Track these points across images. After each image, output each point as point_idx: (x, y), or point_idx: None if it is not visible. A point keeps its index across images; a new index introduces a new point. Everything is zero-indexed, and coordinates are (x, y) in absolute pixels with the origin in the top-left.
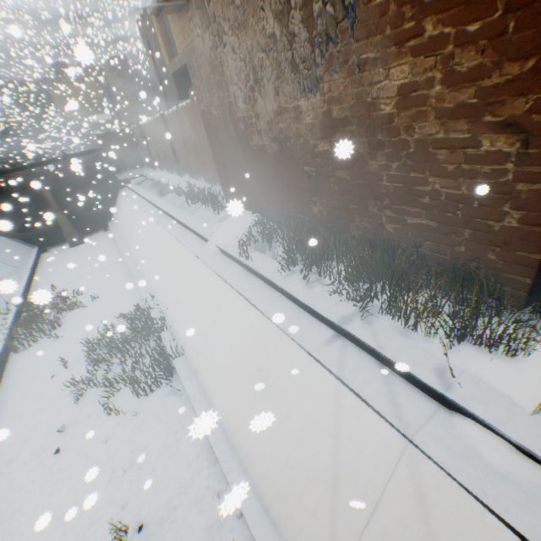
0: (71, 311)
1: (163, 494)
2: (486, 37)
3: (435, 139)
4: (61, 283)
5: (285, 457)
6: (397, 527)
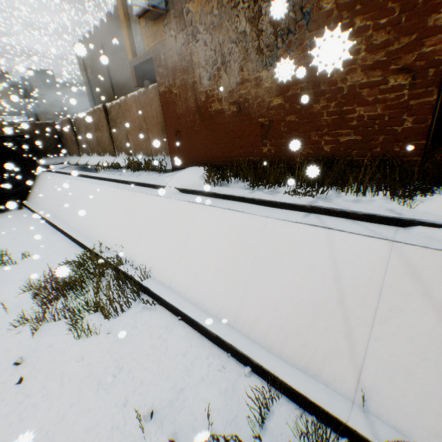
0: None
1: (166, 383)
2: (390, 26)
3: (361, 83)
4: None
5: (289, 304)
6: (400, 298)
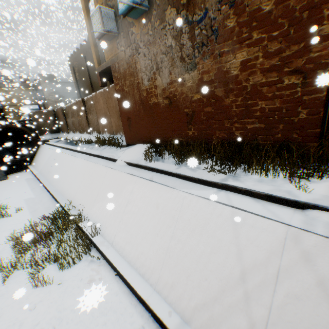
0: None
1: None
2: (281, 37)
3: (261, 82)
4: None
5: (199, 274)
6: (296, 284)
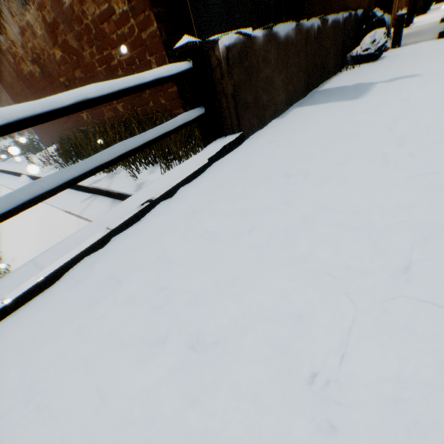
0: None
1: None
2: None
3: (98, 16)
4: None
5: None
6: None
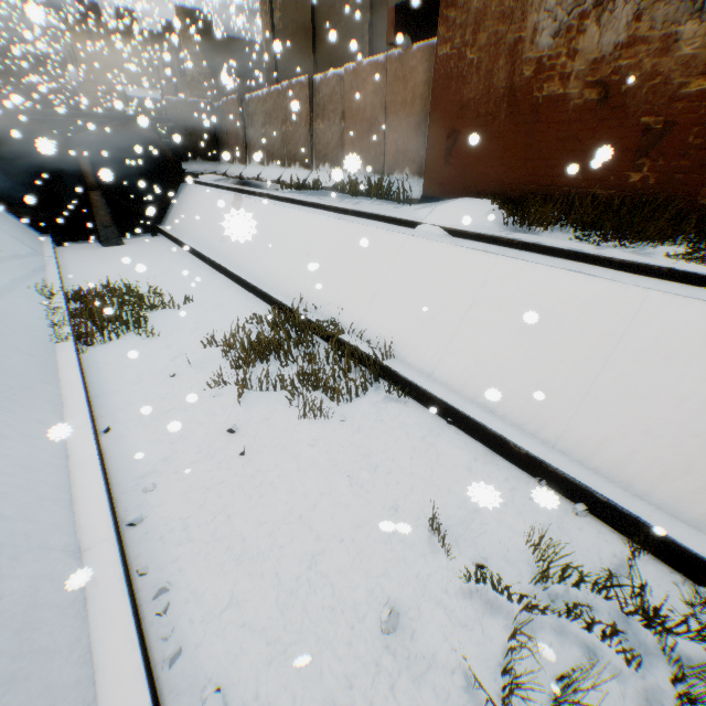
0: (152, 311)
1: (449, 499)
2: None
3: None
4: (112, 281)
5: (676, 427)
6: None
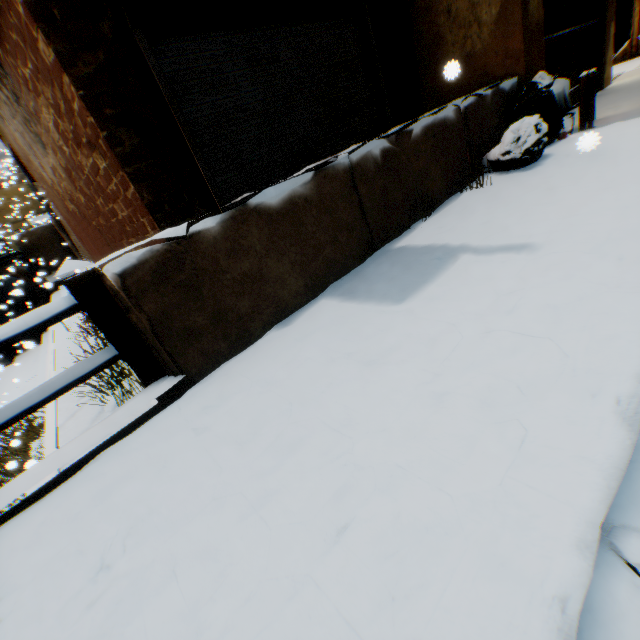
0: None
1: None
2: (38, 72)
3: (91, 168)
4: None
5: None
6: None
